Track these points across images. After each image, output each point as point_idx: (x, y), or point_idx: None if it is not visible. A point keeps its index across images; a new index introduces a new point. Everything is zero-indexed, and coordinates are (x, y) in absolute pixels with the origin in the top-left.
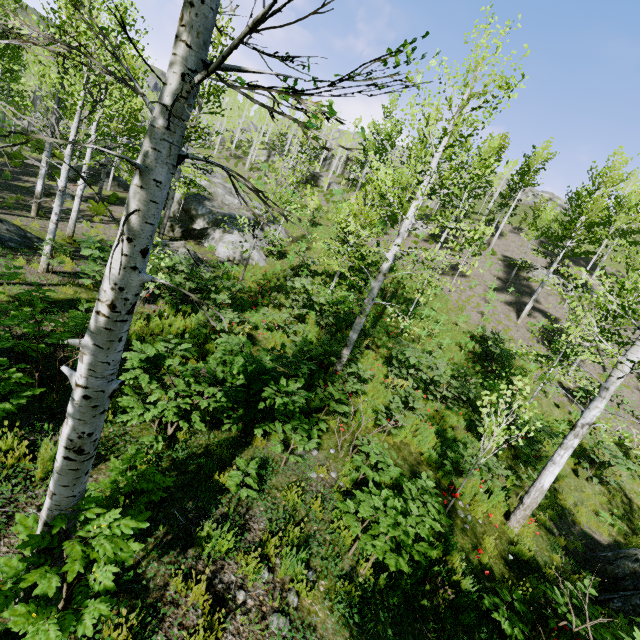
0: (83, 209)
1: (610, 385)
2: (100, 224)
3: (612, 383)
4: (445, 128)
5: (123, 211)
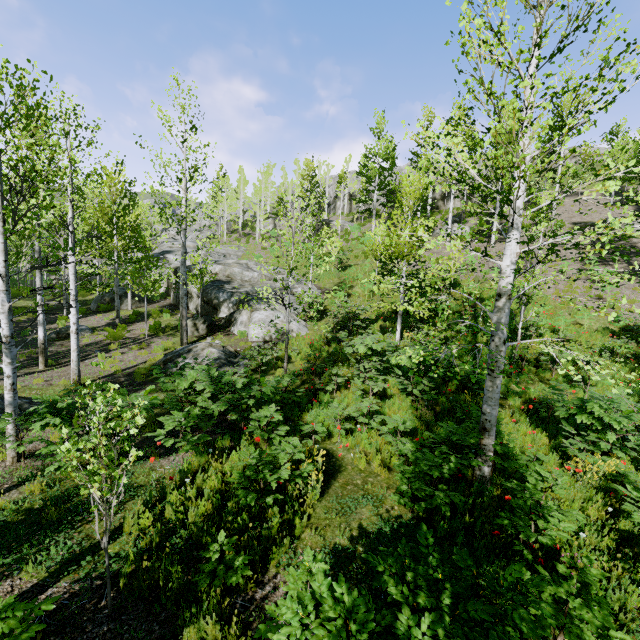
0: (101, 339)
1: None
2: (118, 350)
3: None
4: (541, 24)
5: (144, 326)
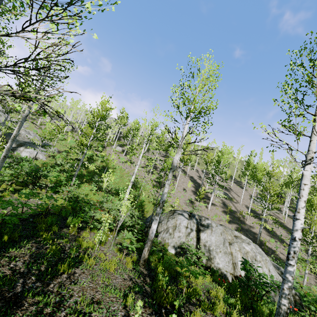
0: None
1: (134, 172)
2: None
3: (135, 171)
4: (97, 117)
5: None
